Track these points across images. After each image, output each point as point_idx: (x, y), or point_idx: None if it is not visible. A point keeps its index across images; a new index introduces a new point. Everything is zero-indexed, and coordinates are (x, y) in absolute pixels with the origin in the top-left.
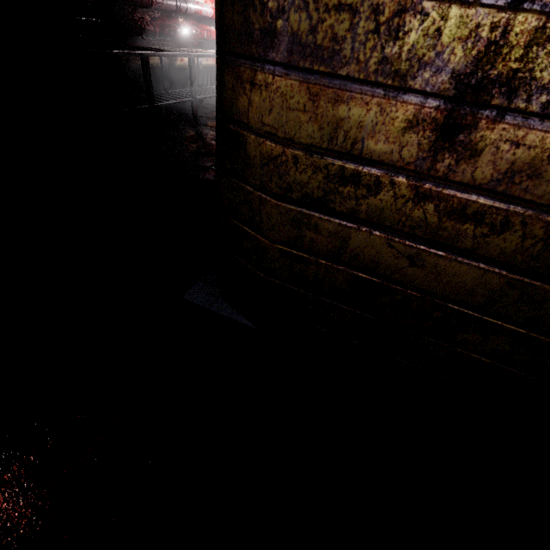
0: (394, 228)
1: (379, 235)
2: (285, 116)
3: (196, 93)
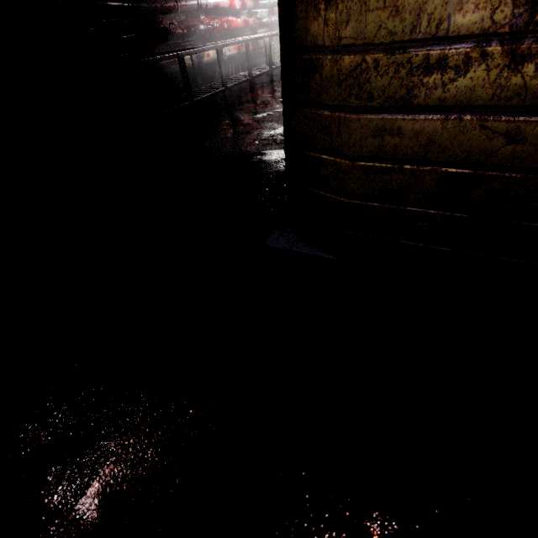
0: (488, 105)
1: (470, 119)
2: (364, 20)
3: (226, 82)
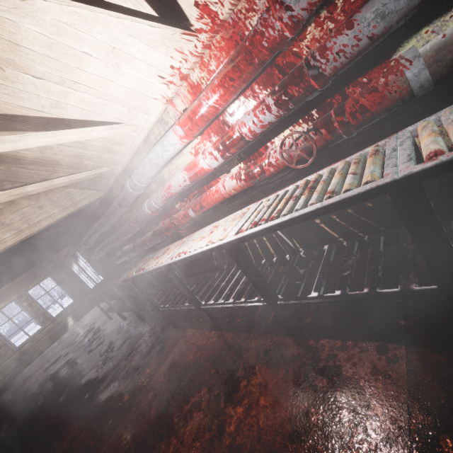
0: None
1: None
2: None
3: (156, 305)
